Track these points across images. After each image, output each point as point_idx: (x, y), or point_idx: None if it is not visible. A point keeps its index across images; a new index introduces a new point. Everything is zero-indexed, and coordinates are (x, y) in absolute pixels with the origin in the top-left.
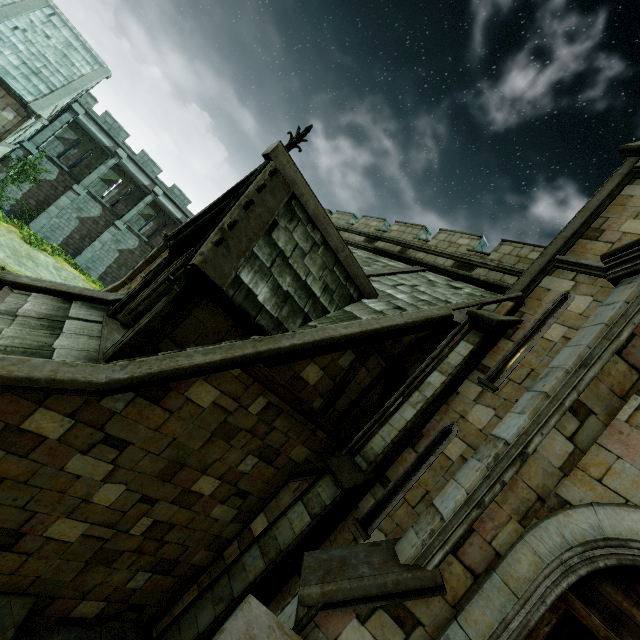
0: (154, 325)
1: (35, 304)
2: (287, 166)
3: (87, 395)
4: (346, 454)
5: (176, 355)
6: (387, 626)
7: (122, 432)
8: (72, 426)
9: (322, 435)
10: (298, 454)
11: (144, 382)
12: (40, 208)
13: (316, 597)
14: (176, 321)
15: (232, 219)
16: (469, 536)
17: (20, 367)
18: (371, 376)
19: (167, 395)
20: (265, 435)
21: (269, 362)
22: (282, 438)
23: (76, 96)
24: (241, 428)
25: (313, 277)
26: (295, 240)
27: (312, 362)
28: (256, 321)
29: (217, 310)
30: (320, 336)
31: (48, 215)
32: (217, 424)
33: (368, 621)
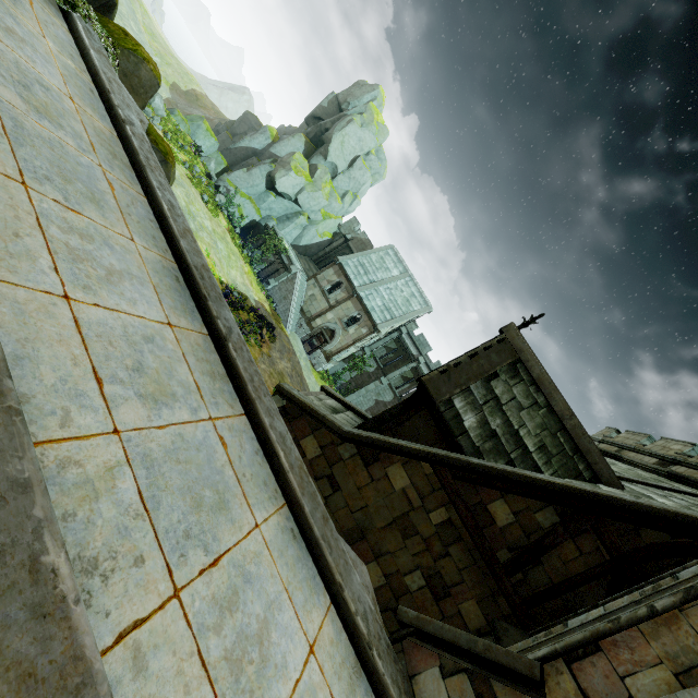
0: (385, 417)
1: (332, 402)
2: (516, 338)
3: (334, 435)
4: (523, 630)
5: (390, 438)
6: (466, 697)
7: (340, 477)
8: (319, 455)
9: (504, 608)
10: (470, 613)
11: (365, 441)
12: (356, 388)
13: (411, 617)
14: (400, 420)
15: (458, 361)
16: (592, 653)
17: (316, 406)
18: (585, 562)
19: (375, 463)
20: (438, 556)
21: (457, 474)
22: (455, 574)
23: (405, 322)
24: (418, 531)
25: (527, 430)
26: (513, 393)
27: (502, 498)
28: (457, 439)
29: (430, 423)
30: (512, 469)
31: (358, 394)
32: (400, 513)
33: (449, 678)
